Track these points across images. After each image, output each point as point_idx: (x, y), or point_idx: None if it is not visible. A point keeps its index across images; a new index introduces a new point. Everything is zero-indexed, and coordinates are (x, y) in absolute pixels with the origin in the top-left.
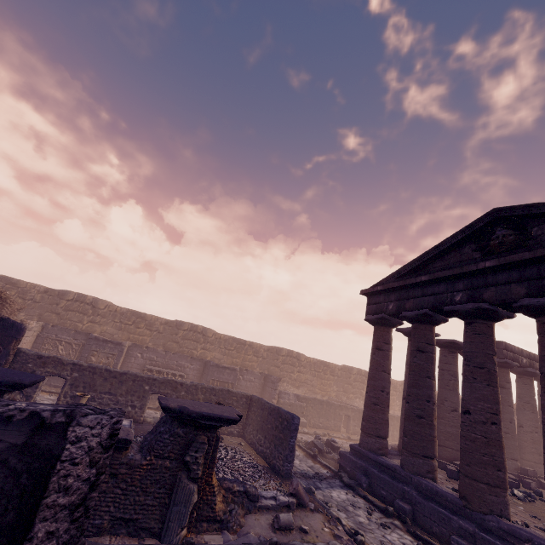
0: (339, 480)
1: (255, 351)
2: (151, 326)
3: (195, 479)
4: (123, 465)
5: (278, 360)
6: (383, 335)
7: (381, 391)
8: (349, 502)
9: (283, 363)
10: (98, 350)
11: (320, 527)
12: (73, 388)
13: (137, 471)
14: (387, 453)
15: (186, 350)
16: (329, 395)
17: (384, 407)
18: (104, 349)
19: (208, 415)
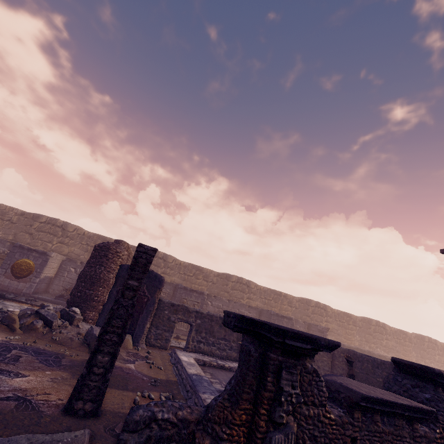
0: None
1: (289, 301)
2: (207, 278)
3: None
4: (422, 438)
5: (309, 310)
6: None
7: None
8: None
9: (313, 313)
10: (186, 298)
11: None
12: (198, 334)
13: None
14: None
15: (235, 299)
16: (354, 344)
17: None
18: (190, 297)
19: None
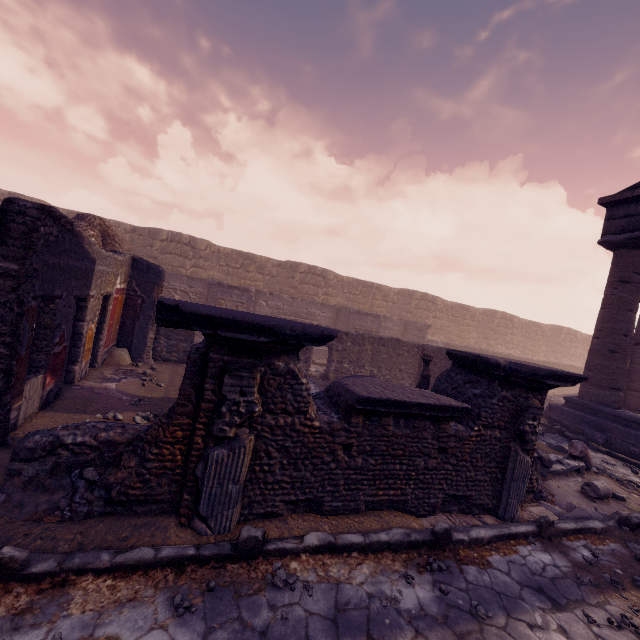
0: (558, 435)
1: (384, 295)
2: (262, 269)
3: (528, 450)
4: (451, 437)
5: (411, 305)
6: (635, 261)
7: (623, 335)
8: (598, 460)
9: (417, 308)
10: (224, 298)
11: (625, 493)
12: None
13: (465, 444)
14: (621, 406)
15: (305, 296)
16: (468, 342)
17: (626, 355)
18: (230, 297)
19: (559, 374)
